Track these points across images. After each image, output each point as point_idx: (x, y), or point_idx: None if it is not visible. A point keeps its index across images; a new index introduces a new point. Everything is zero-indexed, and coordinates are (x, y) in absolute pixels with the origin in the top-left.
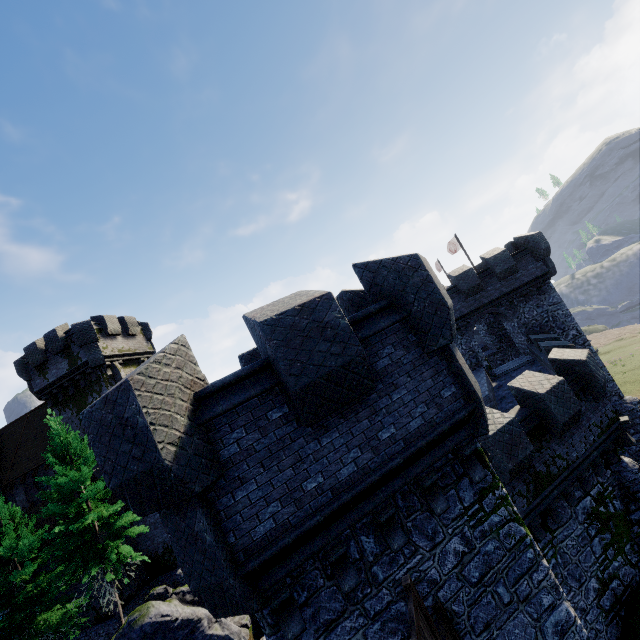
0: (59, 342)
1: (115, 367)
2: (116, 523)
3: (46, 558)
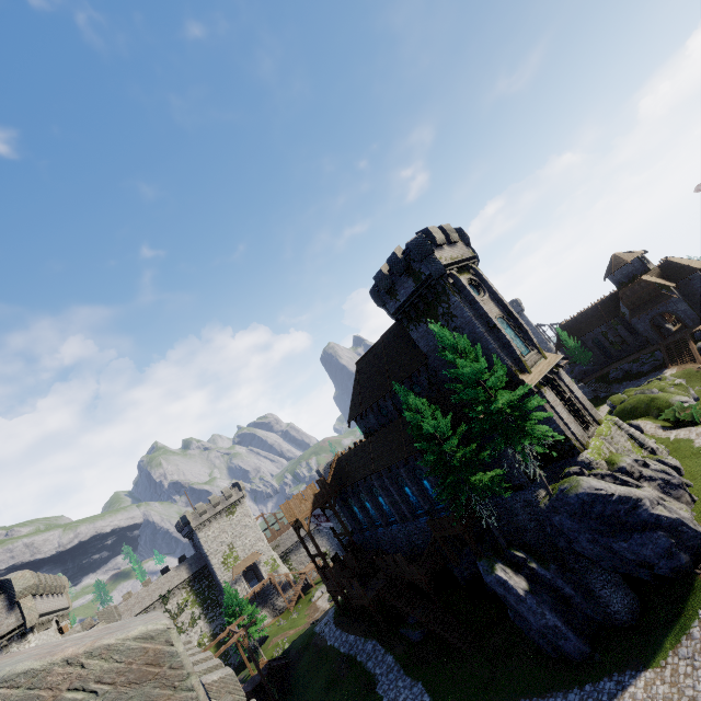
0: (401, 263)
1: (453, 275)
2: (527, 405)
3: (460, 437)
